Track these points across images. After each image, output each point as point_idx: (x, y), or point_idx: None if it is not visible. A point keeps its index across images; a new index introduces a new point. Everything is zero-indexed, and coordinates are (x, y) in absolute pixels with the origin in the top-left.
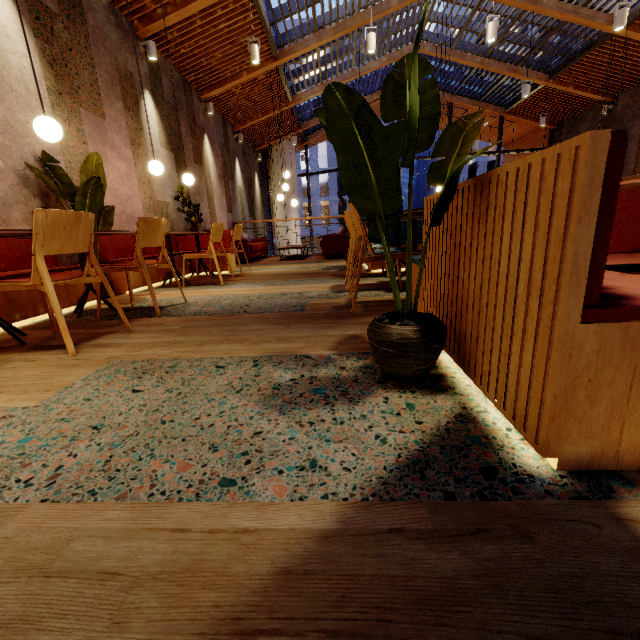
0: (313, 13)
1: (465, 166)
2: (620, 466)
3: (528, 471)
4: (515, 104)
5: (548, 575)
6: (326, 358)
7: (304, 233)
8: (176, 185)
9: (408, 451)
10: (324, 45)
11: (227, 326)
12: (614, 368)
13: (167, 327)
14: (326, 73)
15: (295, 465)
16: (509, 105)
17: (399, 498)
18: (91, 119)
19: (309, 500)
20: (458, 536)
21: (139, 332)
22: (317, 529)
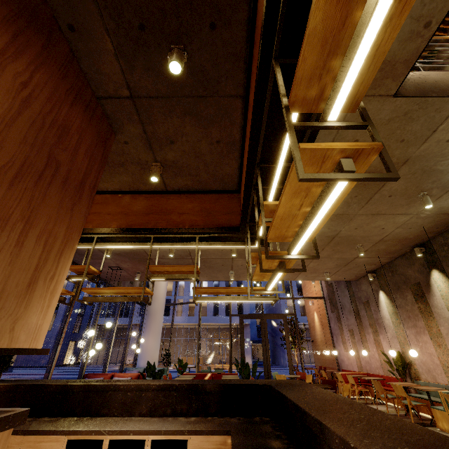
0: None
1: (294, 282)
2: None
3: None
4: None
5: None
6: None
7: (187, 320)
8: None
9: None
10: None
11: None
12: None
13: None
14: None
15: None
16: None
17: None
18: None
19: None
20: None
21: None
22: None
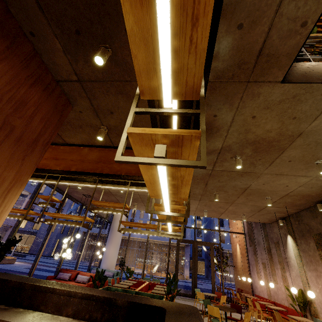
0: None
1: None
2: None
3: None
4: None
5: None
6: None
7: (144, 236)
8: None
9: None
10: None
11: None
12: None
13: None
14: None
15: None
16: None
17: None
18: None
19: None
20: None
21: None
22: None
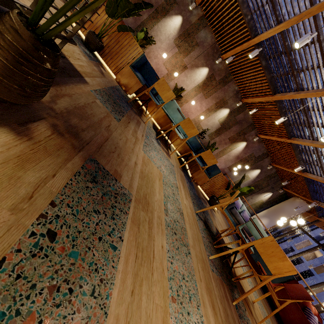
0: (310, 129)
1: None
2: None
3: None
4: None
5: None
6: None
7: None
8: (211, 131)
9: None
10: (321, 151)
11: None
12: None
13: None
14: None
15: None
16: None
17: None
18: (202, 96)
19: None
20: None
21: None
22: None
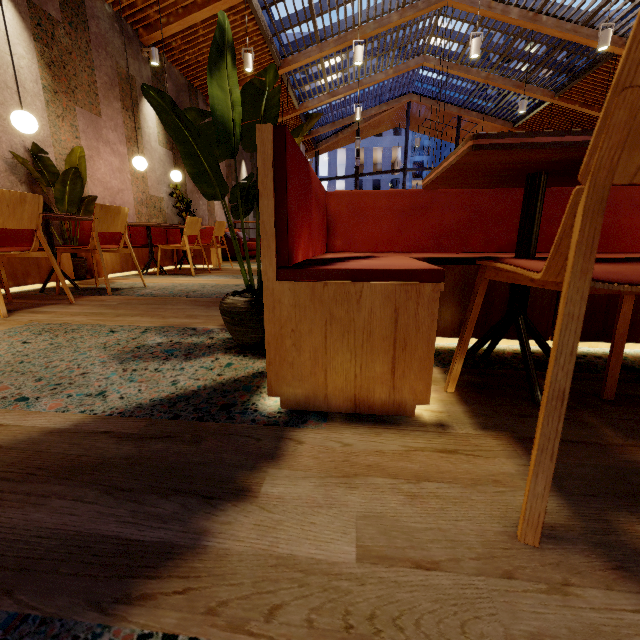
0: (314, 26)
1: None
2: (331, 408)
3: (258, 408)
4: (523, 120)
5: (180, 461)
6: (208, 331)
7: None
8: (173, 182)
9: (184, 391)
10: (328, 56)
11: (157, 305)
12: (310, 321)
13: (106, 303)
14: (332, 83)
15: (86, 393)
16: (517, 120)
17: (136, 416)
18: (86, 116)
19: (68, 412)
20: (148, 438)
21: (78, 305)
22: (52, 428)
